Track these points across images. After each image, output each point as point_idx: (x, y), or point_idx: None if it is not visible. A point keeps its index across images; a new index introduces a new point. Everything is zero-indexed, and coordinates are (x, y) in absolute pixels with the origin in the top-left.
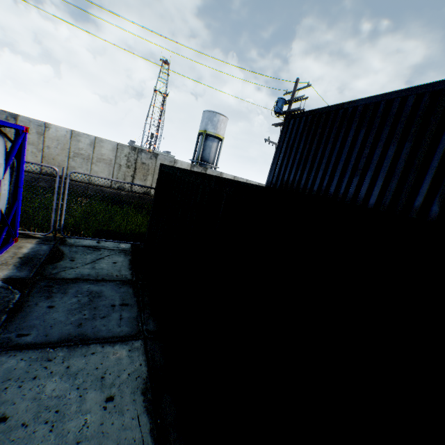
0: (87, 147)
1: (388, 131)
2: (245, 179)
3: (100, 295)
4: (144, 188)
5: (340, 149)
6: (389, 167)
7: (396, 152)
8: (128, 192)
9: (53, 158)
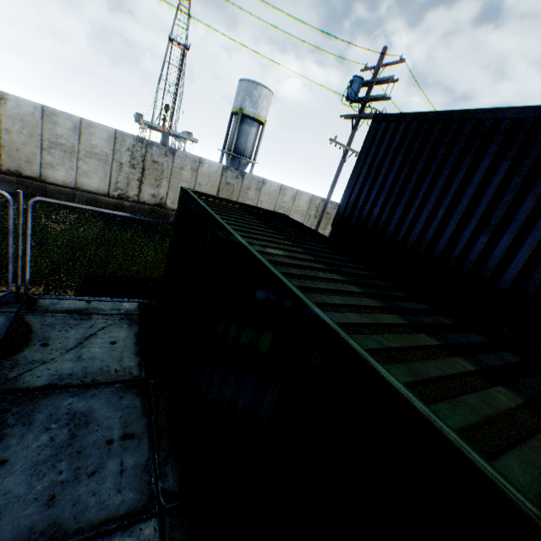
0: (69, 134)
1: None
2: (296, 189)
3: (88, 420)
4: (157, 198)
5: (461, 185)
6: None
7: None
8: (135, 202)
9: (17, 149)
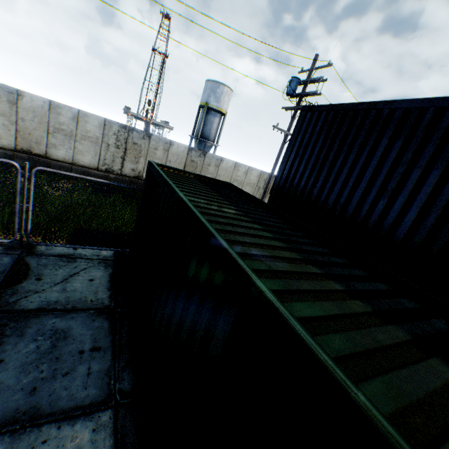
0: (69, 122)
1: (433, 149)
2: (248, 166)
3: (67, 336)
4: (136, 172)
5: (366, 160)
6: (428, 197)
7: (440, 179)
8: (118, 175)
9: (29, 133)
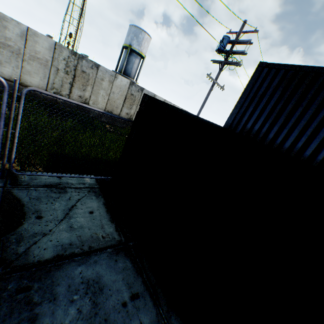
0: (16, 39)
1: None
2: (173, 104)
3: (101, 286)
4: (83, 99)
5: None
6: None
7: None
8: None
9: None
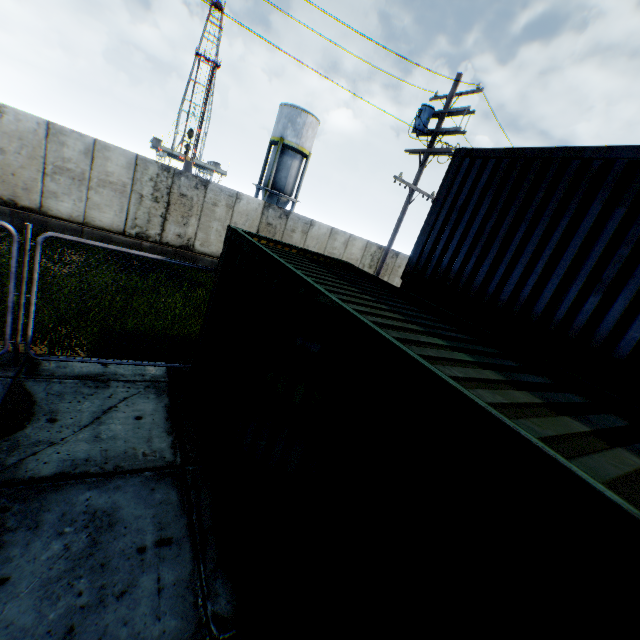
0: (79, 158)
1: None
2: (349, 234)
3: (113, 521)
4: (184, 239)
5: (565, 235)
6: None
7: None
8: (156, 243)
9: (12, 173)
